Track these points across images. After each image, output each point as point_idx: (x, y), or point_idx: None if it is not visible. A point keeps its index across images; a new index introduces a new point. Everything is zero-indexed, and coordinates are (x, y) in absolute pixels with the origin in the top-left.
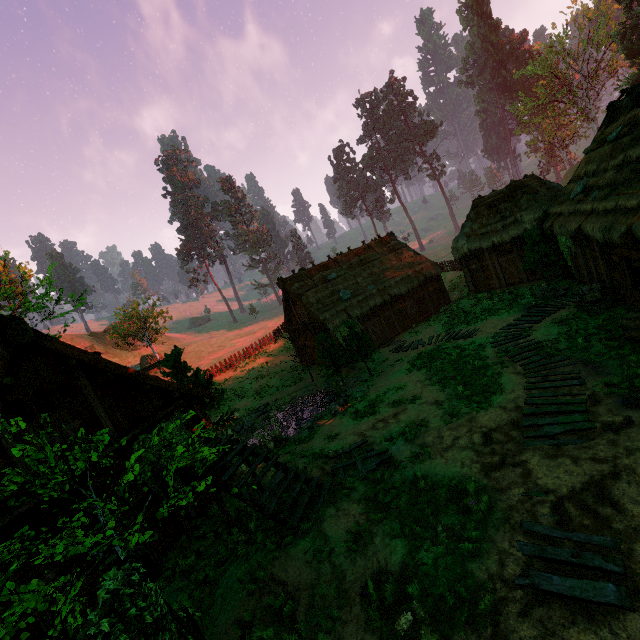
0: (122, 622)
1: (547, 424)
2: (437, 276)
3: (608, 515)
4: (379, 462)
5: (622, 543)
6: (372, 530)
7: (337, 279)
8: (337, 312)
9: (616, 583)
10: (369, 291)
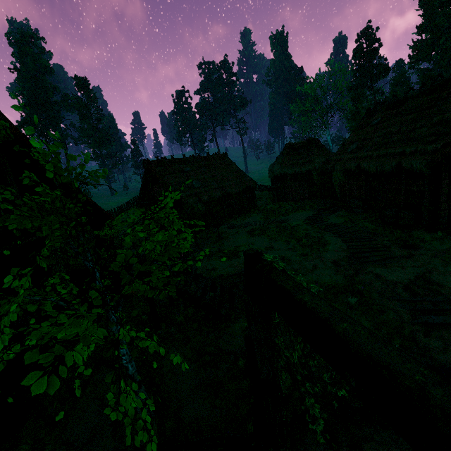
0: None
1: (369, 256)
2: (252, 188)
3: (436, 288)
4: None
5: None
6: None
7: (191, 172)
8: (191, 194)
9: None
10: (213, 186)
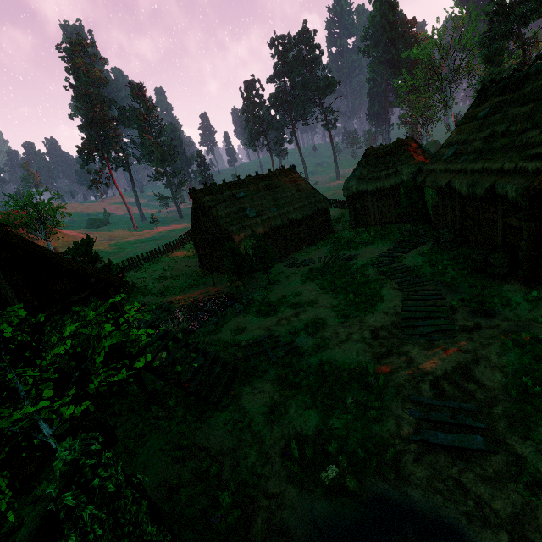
0: (84, 493)
1: (421, 325)
2: (326, 209)
3: (472, 389)
4: (287, 351)
5: (483, 408)
6: (286, 404)
7: (245, 198)
8: (243, 227)
9: (482, 435)
10: (272, 213)
